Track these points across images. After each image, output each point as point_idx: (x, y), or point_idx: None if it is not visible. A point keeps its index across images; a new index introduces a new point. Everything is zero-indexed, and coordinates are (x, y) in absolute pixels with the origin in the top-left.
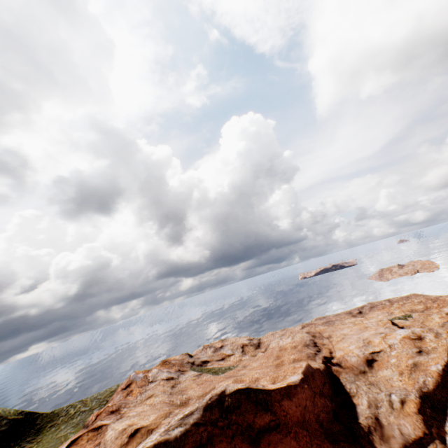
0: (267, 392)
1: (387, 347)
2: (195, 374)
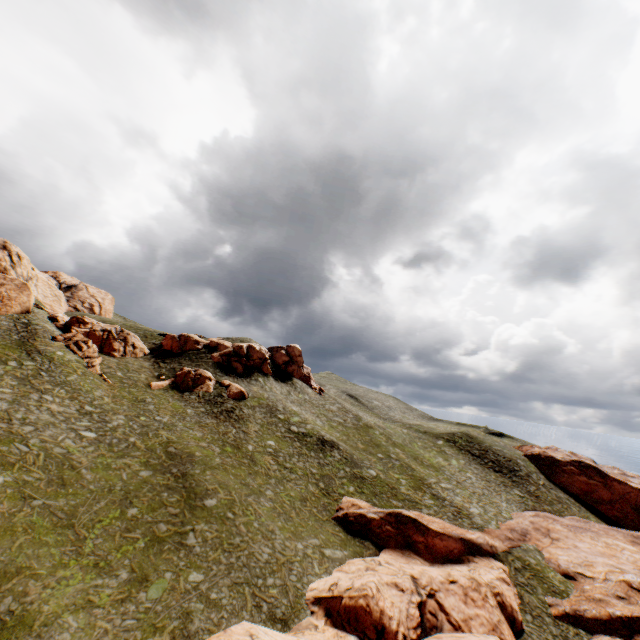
0: (605, 473)
1: None
2: None
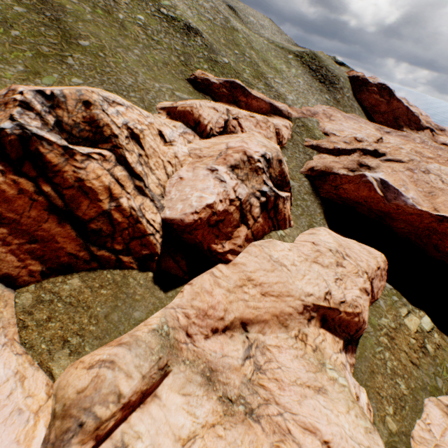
0: (394, 95)
1: None
2: None
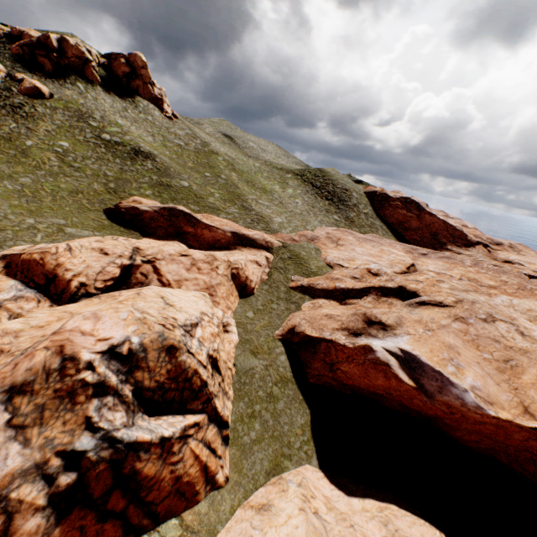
0: (423, 208)
1: (532, 268)
2: None
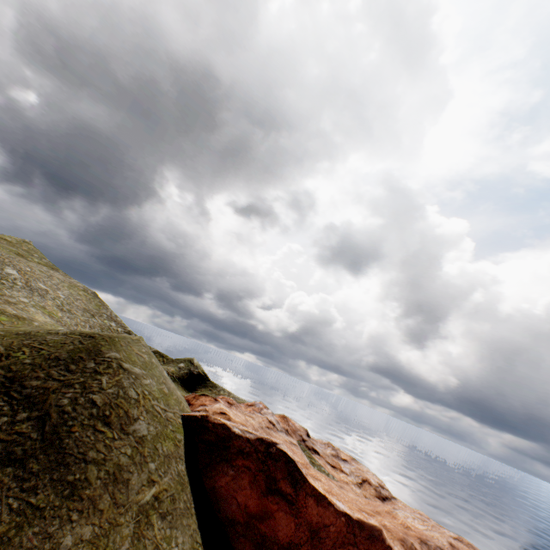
0: (303, 477)
1: None
2: (291, 441)
